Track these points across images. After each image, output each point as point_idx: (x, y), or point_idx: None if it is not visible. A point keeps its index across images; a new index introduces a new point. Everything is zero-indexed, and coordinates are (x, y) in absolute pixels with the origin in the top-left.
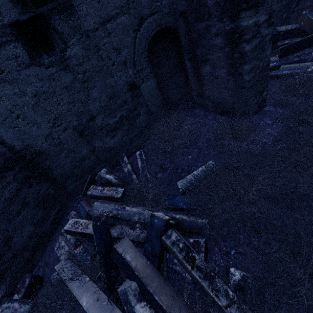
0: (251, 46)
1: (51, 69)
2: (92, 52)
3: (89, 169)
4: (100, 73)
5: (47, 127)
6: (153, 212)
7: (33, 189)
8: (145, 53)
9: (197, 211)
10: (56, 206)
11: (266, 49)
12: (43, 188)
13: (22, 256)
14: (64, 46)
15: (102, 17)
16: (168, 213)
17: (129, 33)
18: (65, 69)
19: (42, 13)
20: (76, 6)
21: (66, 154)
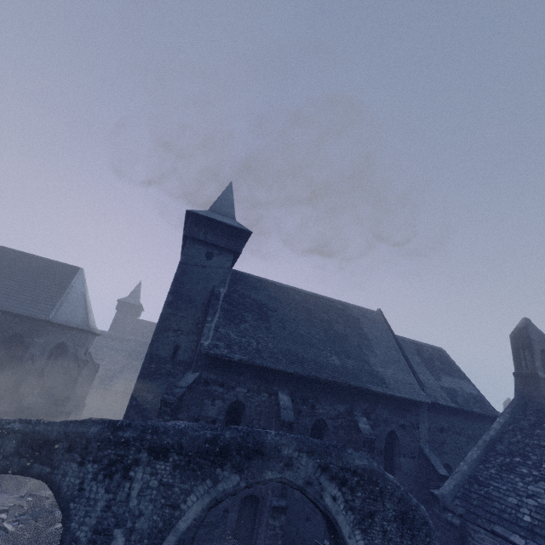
0: (270, 532)
1: None
2: None
3: None
4: None
5: None
6: None
7: None
8: (241, 499)
9: None
10: None
11: (279, 539)
12: None
13: None
14: None
15: None
16: None
17: None
18: None
19: None
20: None
21: None
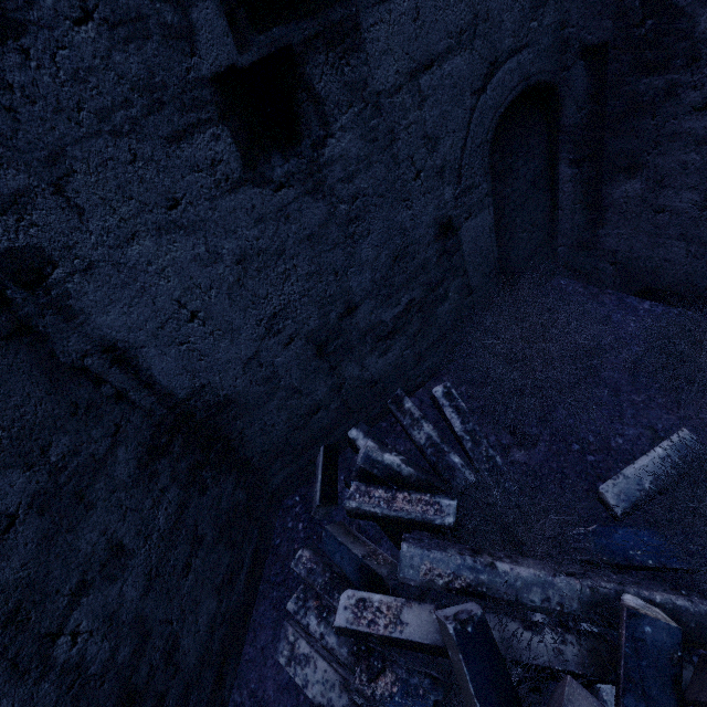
0: None
1: (284, 192)
2: (379, 147)
3: (323, 434)
4: (387, 198)
5: (252, 338)
6: (582, 580)
7: (208, 496)
8: (486, 146)
9: (699, 578)
10: (252, 531)
11: None
12: (226, 490)
13: (200, 685)
14: (322, 133)
15: (416, 58)
16: (628, 588)
17: (462, 99)
18: (315, 191)
19: (289, 47)
20: (365, 30)
21: (282, 400)
